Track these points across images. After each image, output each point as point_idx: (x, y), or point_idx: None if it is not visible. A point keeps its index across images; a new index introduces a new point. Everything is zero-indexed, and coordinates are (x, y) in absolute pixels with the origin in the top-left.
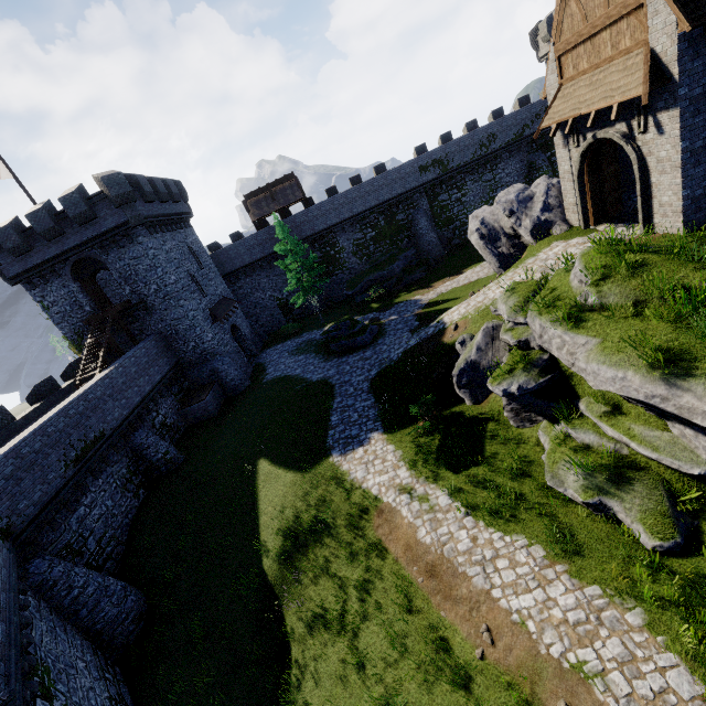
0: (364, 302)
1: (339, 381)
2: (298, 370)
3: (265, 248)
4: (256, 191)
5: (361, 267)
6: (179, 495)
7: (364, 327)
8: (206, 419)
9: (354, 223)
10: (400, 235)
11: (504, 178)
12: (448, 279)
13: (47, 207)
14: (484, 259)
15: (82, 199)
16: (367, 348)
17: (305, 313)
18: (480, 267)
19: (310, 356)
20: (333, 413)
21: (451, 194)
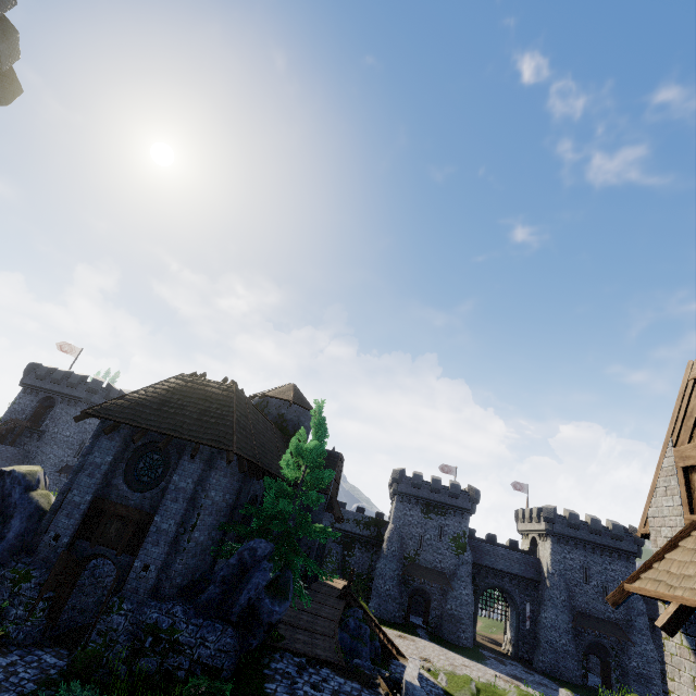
0: None
1: None
2: None
3: None
4: None
5: None
6: None
7: None
8: None
9: None
10: None
11: None
12: None
13: (68, 373)
14: None
15: (80, 379)
16: None
17: None
18: None
19: None
20: None
21: None
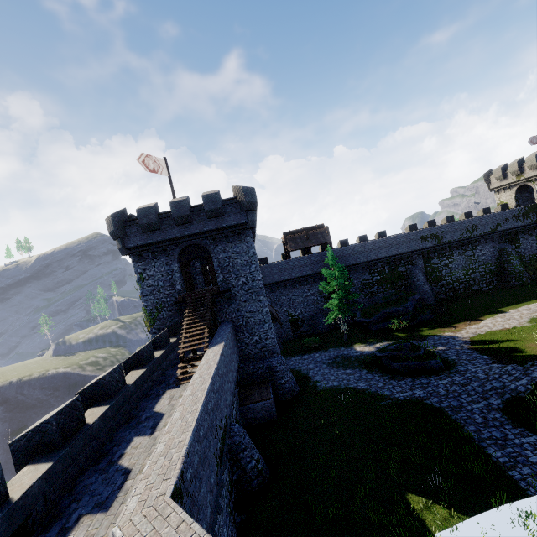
0: (383, 330)
1: (443, 404)
2: (360, 383)
3: (293, 272)
4: (293, 231)
5: (364, 301)
6: (299, 533)
7: (428, 351)
8: (266, 422)
9: (365, 267)
10: (399, 282)
11: (481, 256)
12: (469, 323)
13: (188, 200)
14: (497, 312)
15: (220, 199)
16: (449, 372)
17: (310, 331)
18: (500, 317)
19: (362, 371)
20: (484, 444)
21: (441, 260)
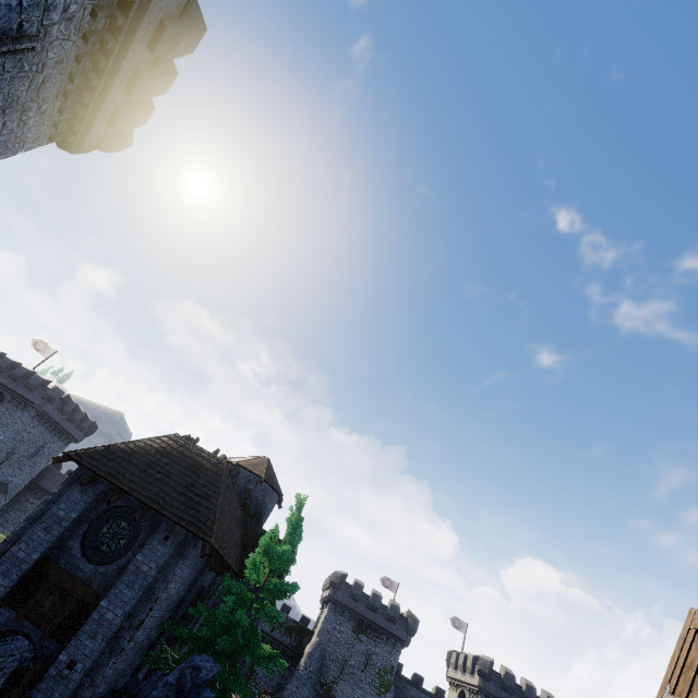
0: None
1: None
2: None
3: None
4: None
5: None
6: None
7: None
8: None
9: None
10: None
11: None
12: None
13: (31, 372)
14: None
15: (41, 382)
16: None
17: None
18: None
19: None
20: None
21: None
